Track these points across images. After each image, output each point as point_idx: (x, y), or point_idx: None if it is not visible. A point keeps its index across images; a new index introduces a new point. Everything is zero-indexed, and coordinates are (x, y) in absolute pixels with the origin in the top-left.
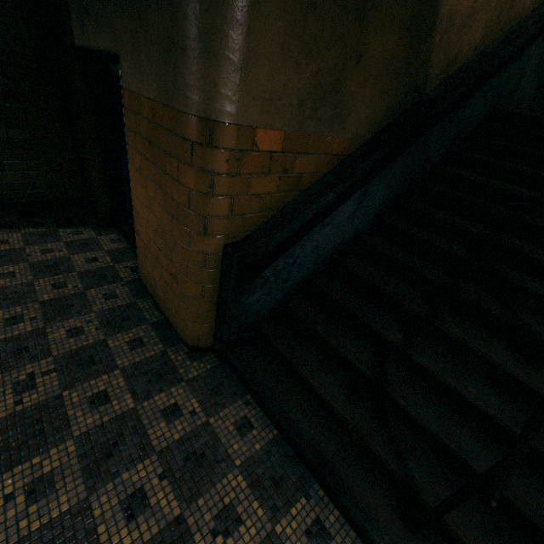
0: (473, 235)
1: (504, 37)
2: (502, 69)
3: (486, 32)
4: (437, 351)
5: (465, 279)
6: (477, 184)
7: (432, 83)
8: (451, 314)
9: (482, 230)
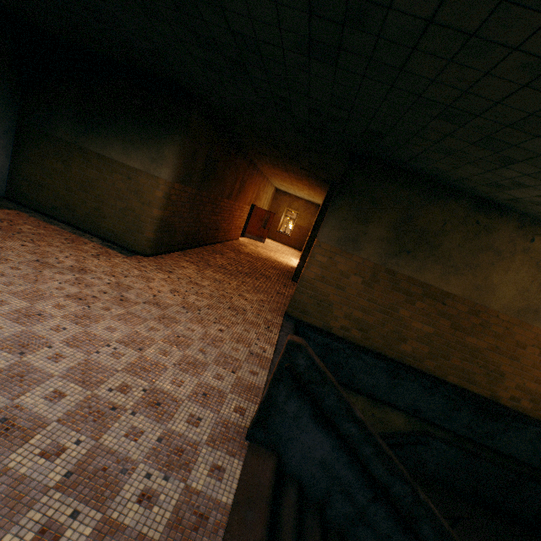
0: None
1: (380, 434)
2: None
3: None
4: None
5: None
6: None
7: None
8: None
9: None
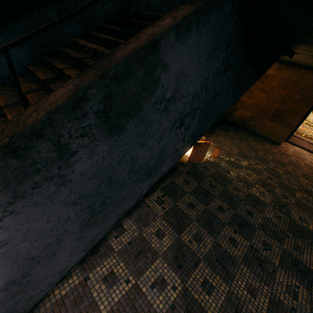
0: (60, 70)
1: None
2: None
3: None
4: (1, 124)
5: (45, 92)
6: (84, 47)
7: None
8: (23, 107)
9: (61, 66)
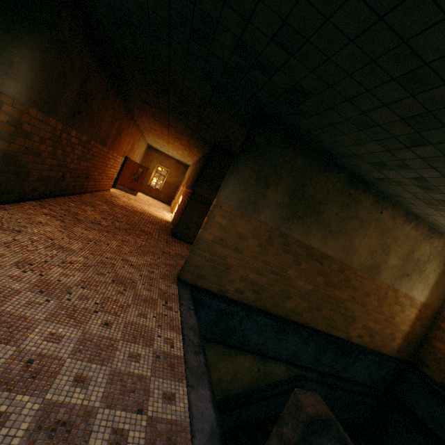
0: None
1: (264, 386)
2: (268, 398)
3: (251, 383)
4: None
5: None
6: None
7: (217, 396)
8: None
9: None
